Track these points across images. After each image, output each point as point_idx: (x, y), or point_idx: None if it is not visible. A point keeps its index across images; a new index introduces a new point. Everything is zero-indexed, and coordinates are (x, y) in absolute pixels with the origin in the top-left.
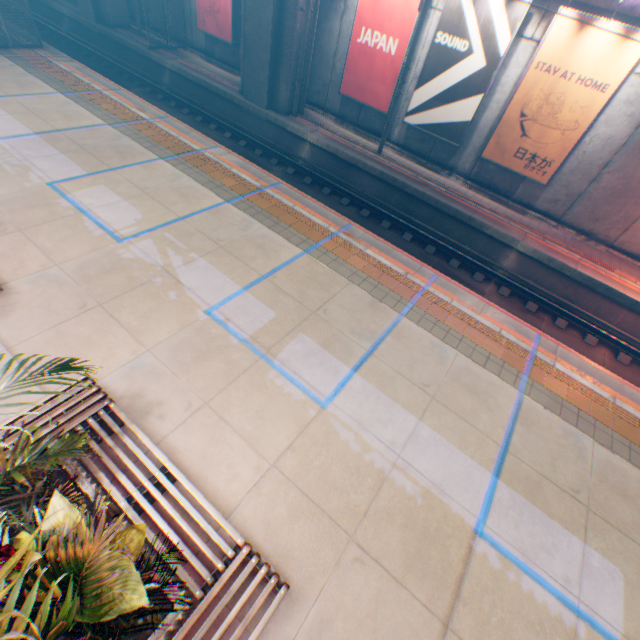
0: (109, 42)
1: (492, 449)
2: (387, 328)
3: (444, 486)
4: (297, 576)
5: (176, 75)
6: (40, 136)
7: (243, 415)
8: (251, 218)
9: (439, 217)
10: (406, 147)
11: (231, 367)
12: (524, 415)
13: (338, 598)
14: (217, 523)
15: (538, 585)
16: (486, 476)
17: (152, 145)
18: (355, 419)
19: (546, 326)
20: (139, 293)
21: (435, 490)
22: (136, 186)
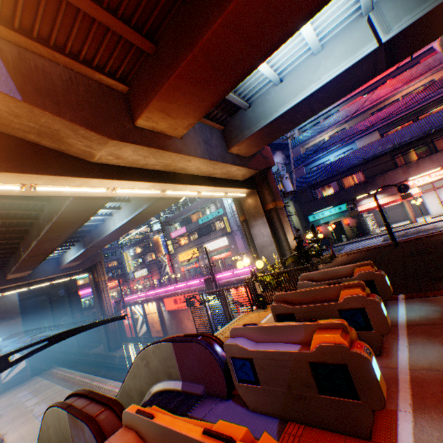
0: (81, 353)
1: None
2: None
3: None
4: None
5: (93, 353)
6: (30, 392)
7: (23, 428)
8: (68, 388)
9: None
10: (146, 341)
11: (29, 421)
12: None
13: None
14: None
15: None
16: None
17: (59, 380)
18: None
19: None
20: (23, 415)
21: None
22: (44, 393)
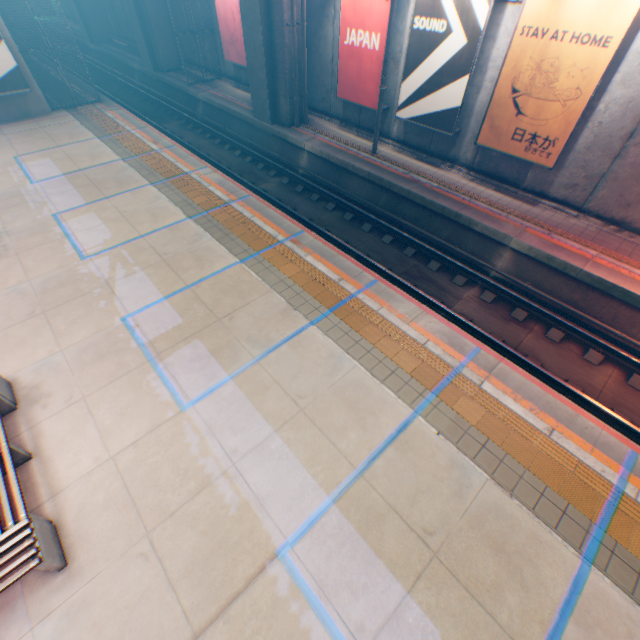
0: (163, 86)
1: (344, 471)
2: (288, 336)
3: (267, 501)
4: (85, 557)
5: (207, 105)
6: (66, 176)
7: (109, 410)
8: (205, 232)
9: (427, 215)
10: (406, 143)
11: (120, 368)
12: (406, 438)
13: (109, 585)
14: (44, 499)
15: (321, 624)
16: (321, 498)
17: (150, 173)
18: (208, 424)
19: (533, 338)
20: (78, 302)
21: (255, 504)
22: (119, 211)
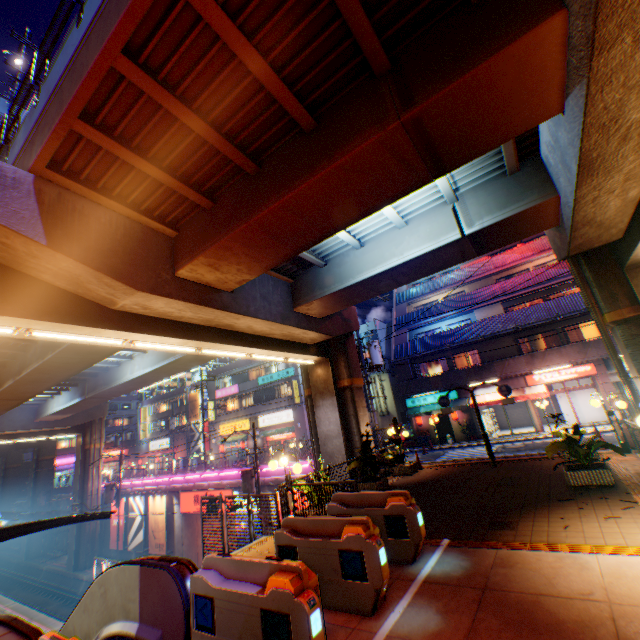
0: (28, 566)
1: None
2: None
3: None
4: None
5: (48, 570)
6: None
7: None
8: None
9: None
10: None
11: None
12: None
13: None
14: None
15: None
16: None
17: None
18: None
19: None
20: None
21: None
22: None
